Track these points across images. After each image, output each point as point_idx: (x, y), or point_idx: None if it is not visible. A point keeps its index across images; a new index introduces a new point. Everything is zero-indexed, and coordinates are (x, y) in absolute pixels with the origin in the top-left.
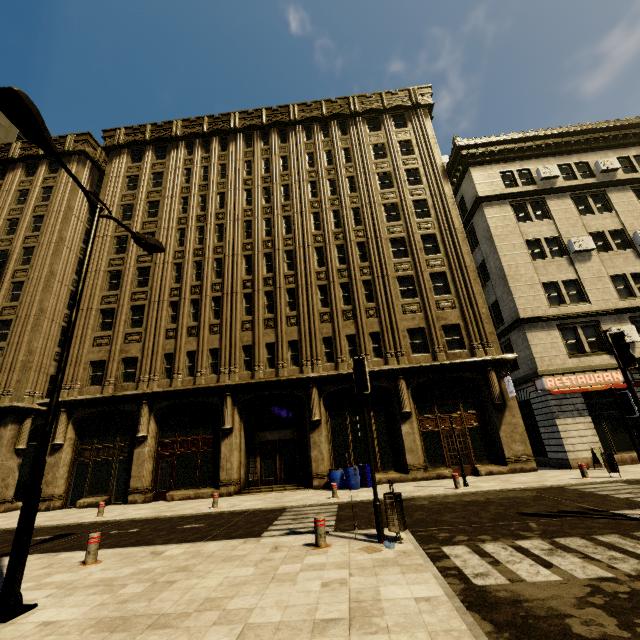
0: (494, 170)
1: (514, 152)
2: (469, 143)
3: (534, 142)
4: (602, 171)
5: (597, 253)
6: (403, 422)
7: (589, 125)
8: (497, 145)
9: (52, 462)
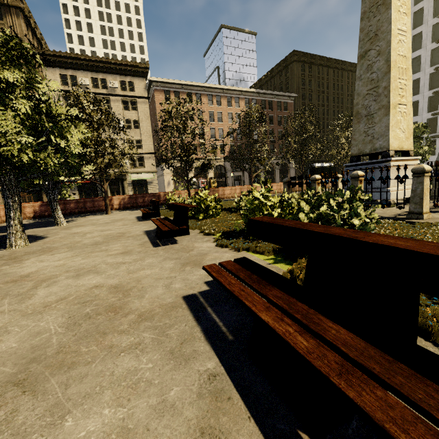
0: (57, 72)
1: (68, 64)
2: (39, 51)
3: (79, 61)
4: (110, 87)
5: None
6: None
7: (108, 59)
8: (58, 57)
9: None
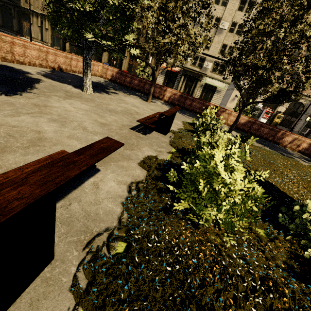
0: None
1: None
2: None
3: None
4: None
5: (204, 25)
6: (124, 58)
7: None
8: None
9: (46, 33)
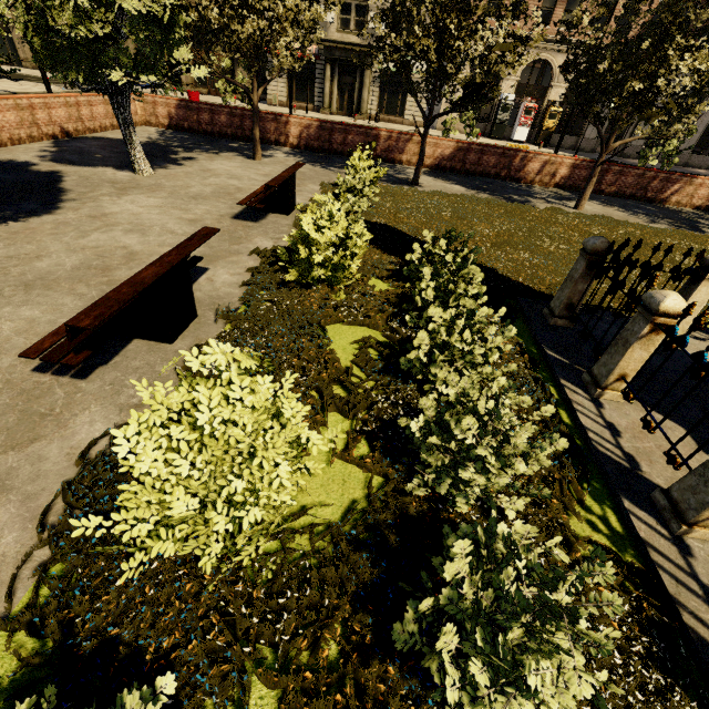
0: None
1: None
2: None
3: None
4: None
5: None
6: None
7: None
8: None
9: None
